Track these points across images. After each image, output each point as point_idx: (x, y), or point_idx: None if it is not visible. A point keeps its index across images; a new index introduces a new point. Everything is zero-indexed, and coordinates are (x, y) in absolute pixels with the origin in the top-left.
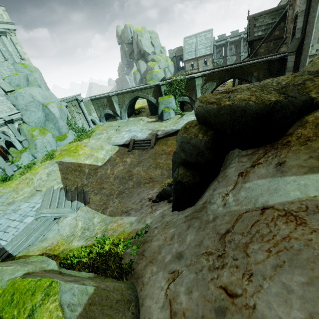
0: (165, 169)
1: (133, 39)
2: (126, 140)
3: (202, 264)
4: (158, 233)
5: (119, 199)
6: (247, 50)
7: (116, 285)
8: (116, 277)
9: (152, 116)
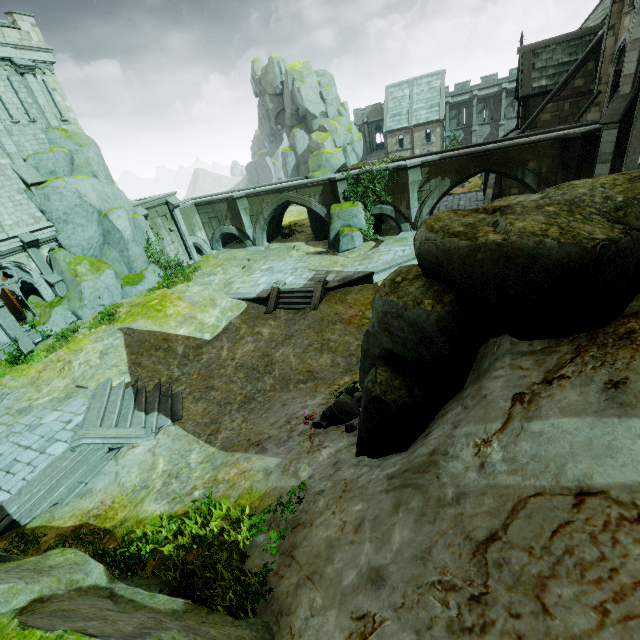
0: (340, 353)
1: (284, 87)
2: (262, 289)
3: (432, 613)
4: (326, 508)
5: (244, 414)
6: (514, 114)
7: (233, 635)
8: (232, 609)
9: (316, 242)
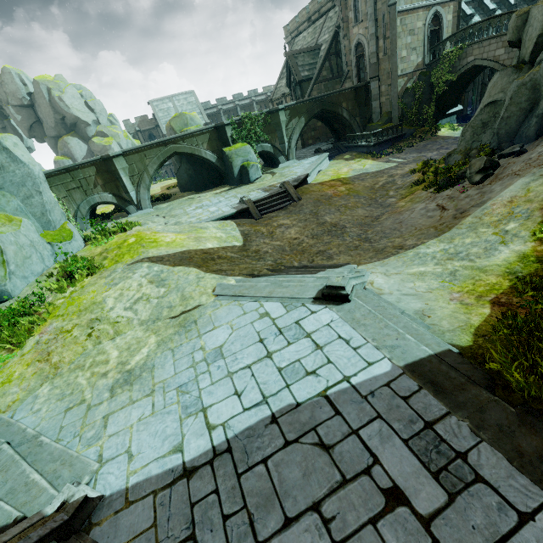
0: (363, 206)
1: (36, 97)
2: (231, 208)
3: None
4: None
5: (386, 239)
6: None
7: None
8: None
9: (208, 190)
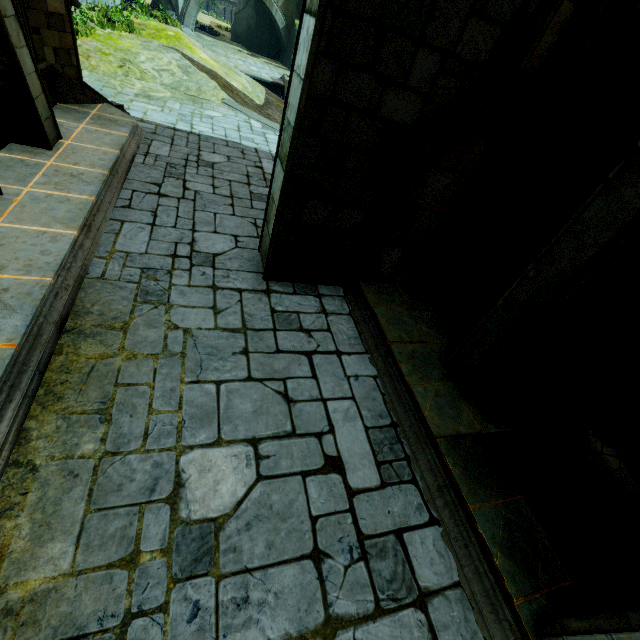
0: None
1: None
2: (270, 77)
3: None
4: None
5: None
6: None
7: None
8: None
9: (260, 55)
